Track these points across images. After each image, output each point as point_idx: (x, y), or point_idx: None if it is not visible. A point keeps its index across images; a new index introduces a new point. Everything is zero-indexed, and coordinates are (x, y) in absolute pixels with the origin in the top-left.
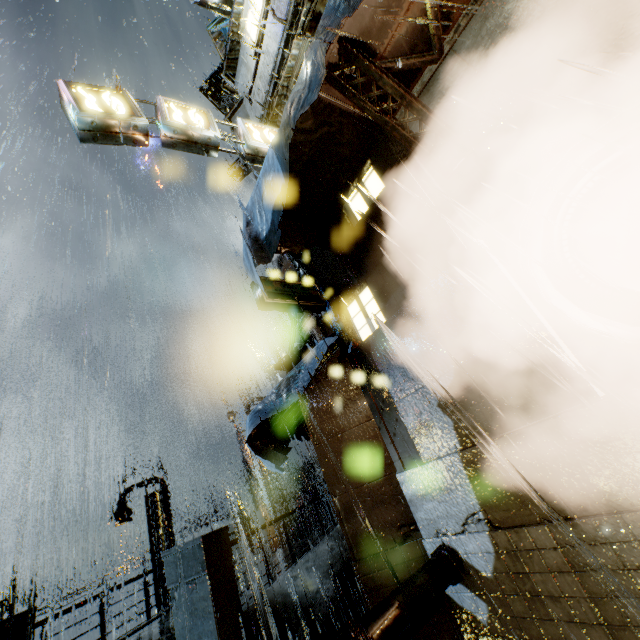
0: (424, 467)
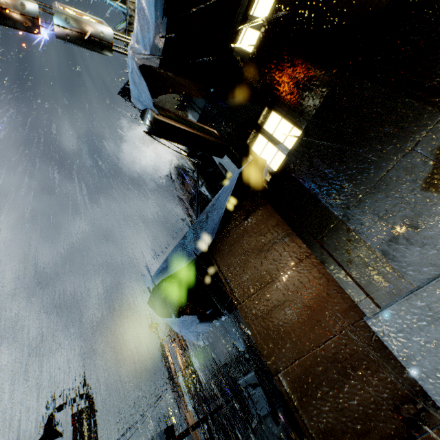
0: (423, 292)
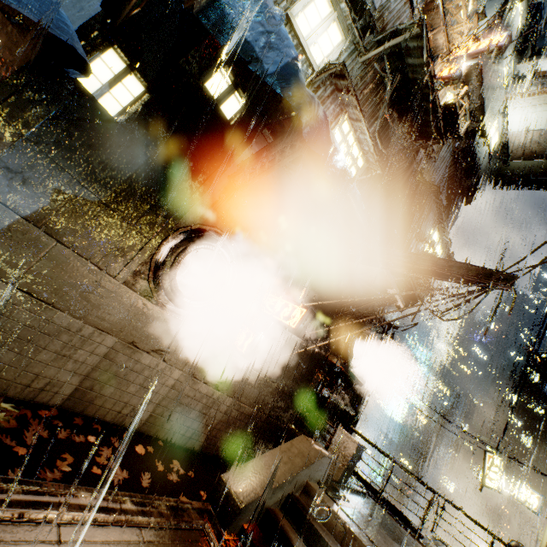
0: None
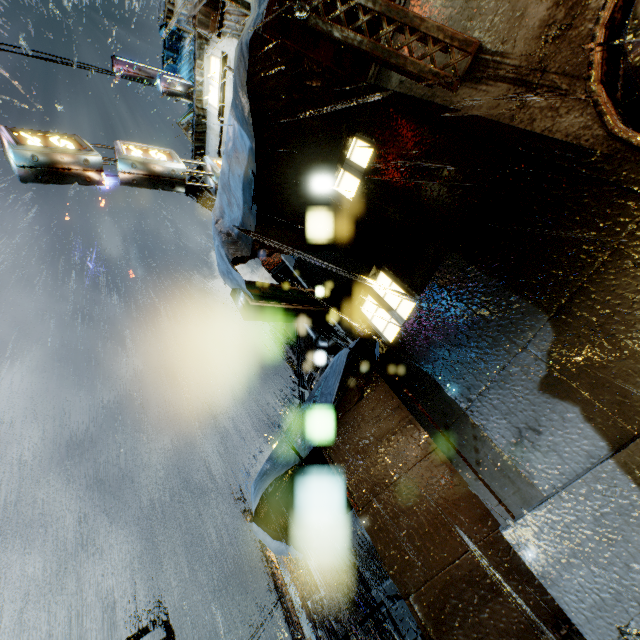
0: (551, 504)
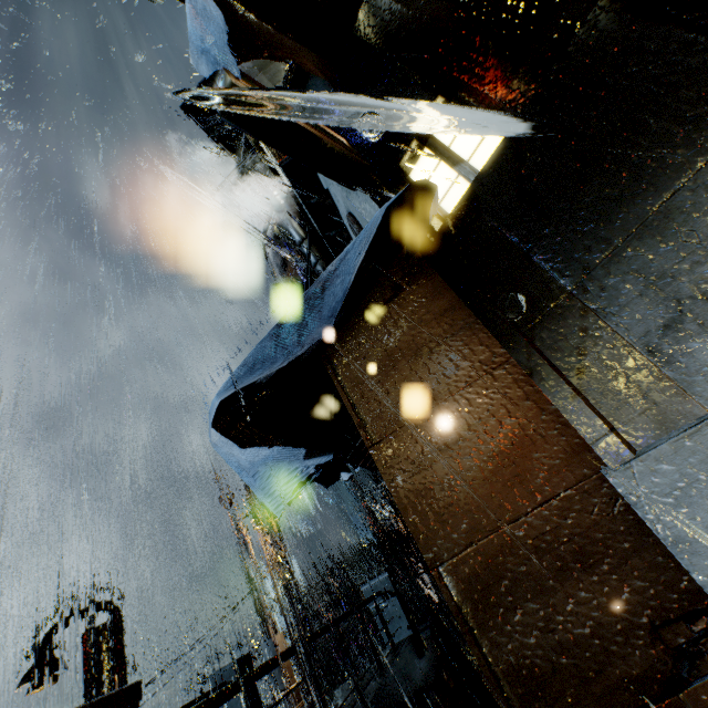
0: None
